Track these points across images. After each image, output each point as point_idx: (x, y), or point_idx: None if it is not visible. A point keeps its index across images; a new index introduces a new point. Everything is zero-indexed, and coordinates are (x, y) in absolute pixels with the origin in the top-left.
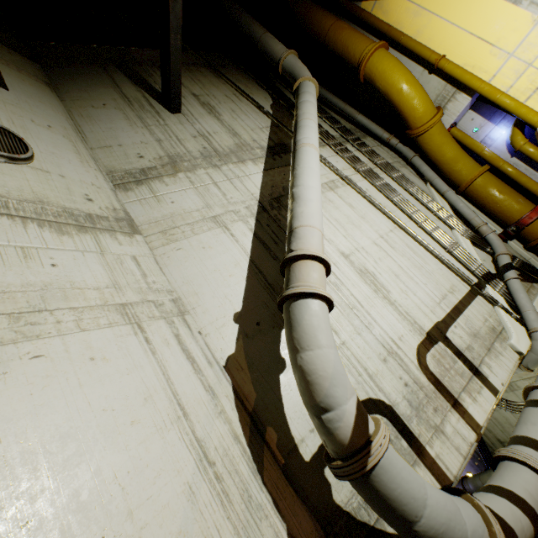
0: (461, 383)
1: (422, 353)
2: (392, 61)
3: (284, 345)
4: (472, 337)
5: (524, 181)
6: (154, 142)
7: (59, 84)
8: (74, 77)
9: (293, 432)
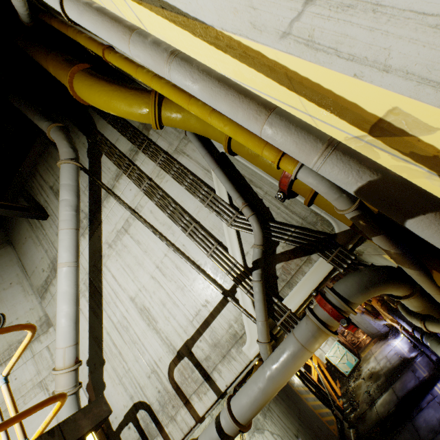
0: (194, 388)
1: (172, 368)
2: (85, 91)
3: (105, 374)
4: (213, 347)
5: None
6: (45, 254)
7: (12, 236)
8: (14, 224)
9: (110, 418)
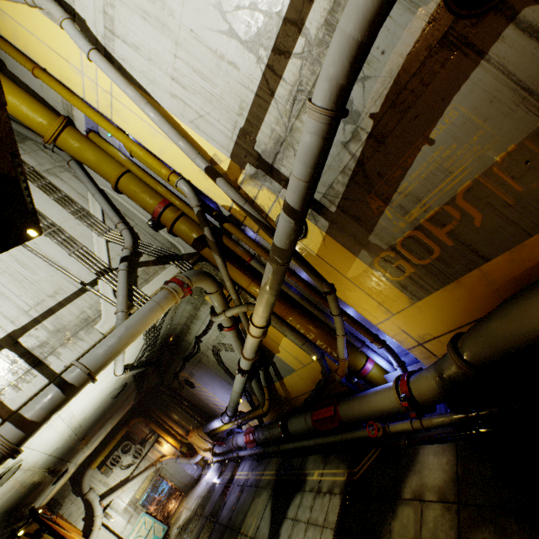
0: (12, 380)
1: None
2: None
3: None
4: (55, 333)
5: (148, 182)
6: None
7: None
8: None
9: None
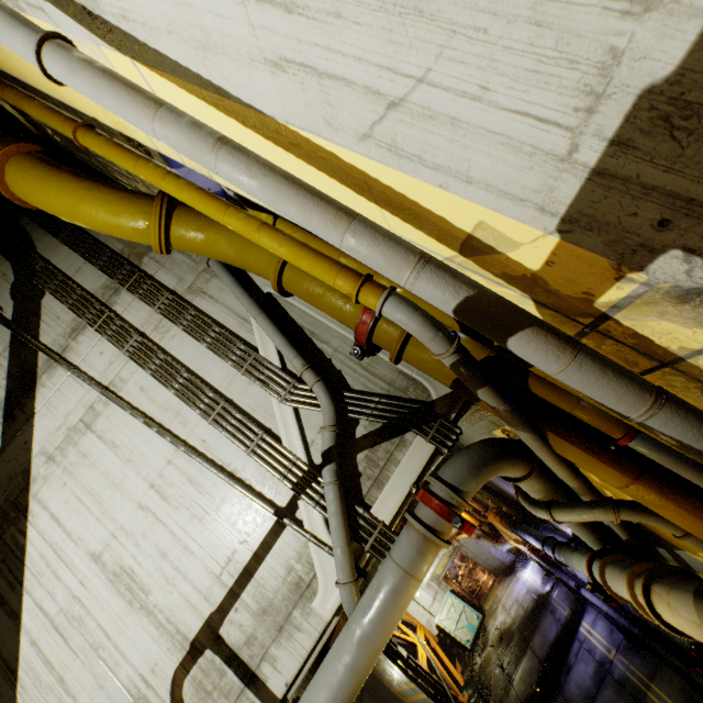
0: None
1: (179, 680)
2: (29, 185)
3: None
4: (260, 617)
5: None
6: None
7: None
8: None
9: None
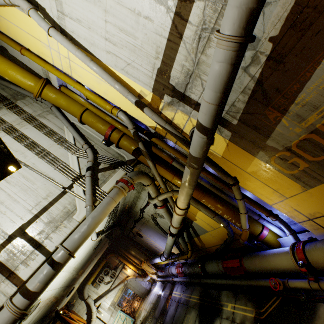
0: (22, 259)
1: None
2: None
3: None
4: (48, 224)
5: (100, 115)
6: None
7: None
8: None
9: None
